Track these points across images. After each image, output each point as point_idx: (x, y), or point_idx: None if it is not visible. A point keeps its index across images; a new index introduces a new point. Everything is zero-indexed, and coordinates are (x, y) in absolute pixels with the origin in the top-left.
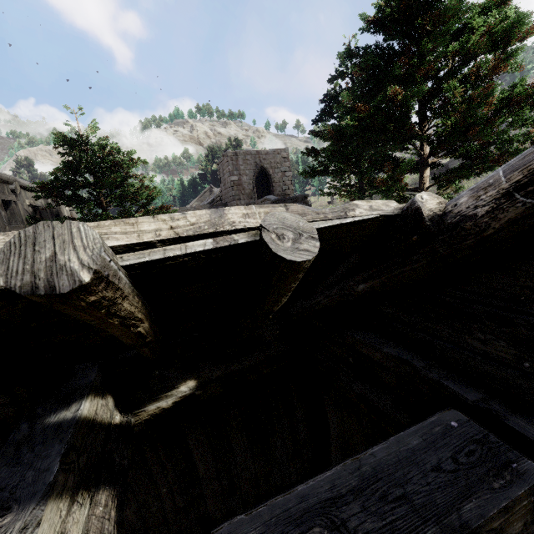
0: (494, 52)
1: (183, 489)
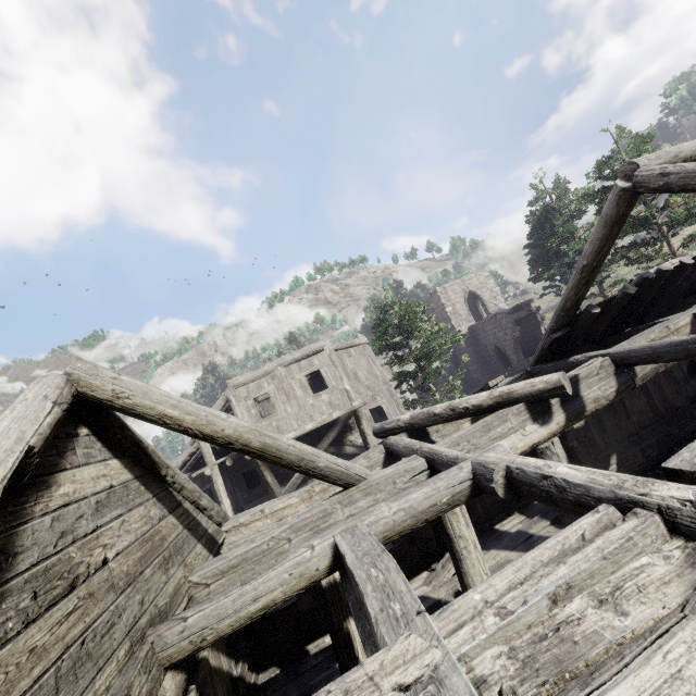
0: None
1: (644, 394)
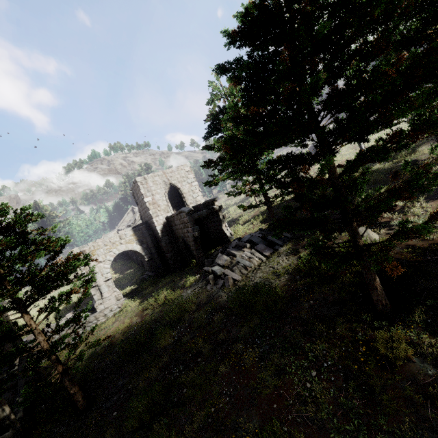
0: (374, 32)
1: None
